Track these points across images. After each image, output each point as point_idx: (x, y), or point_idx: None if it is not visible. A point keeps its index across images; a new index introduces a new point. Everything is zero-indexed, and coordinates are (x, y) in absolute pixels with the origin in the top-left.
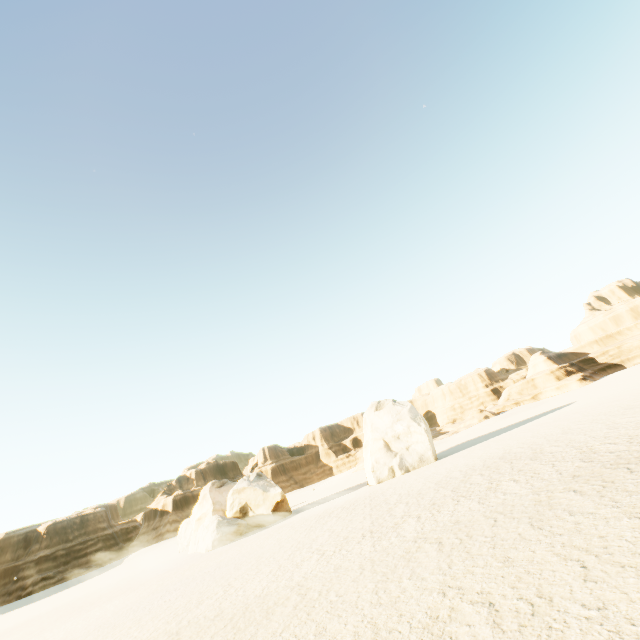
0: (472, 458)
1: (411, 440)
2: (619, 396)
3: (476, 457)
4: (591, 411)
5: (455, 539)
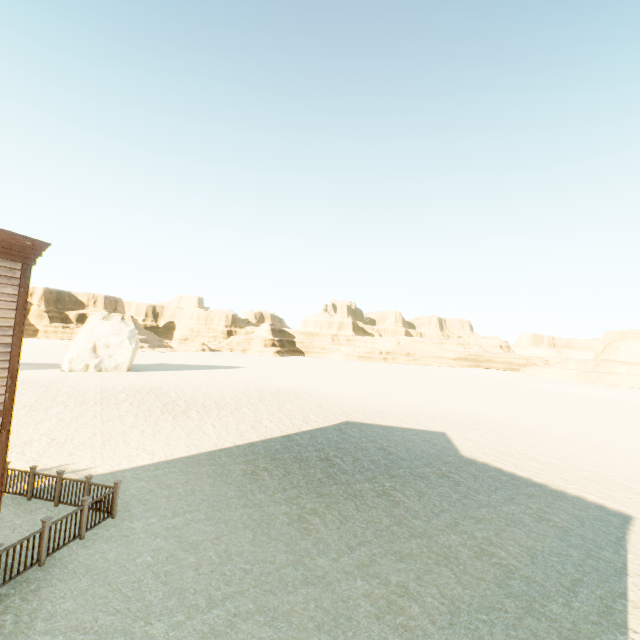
0: (144, 381)
1: (118, 352)
2: (251, 376)
3: (146, 381)
4: (227, 379)
5: (70, 420)
